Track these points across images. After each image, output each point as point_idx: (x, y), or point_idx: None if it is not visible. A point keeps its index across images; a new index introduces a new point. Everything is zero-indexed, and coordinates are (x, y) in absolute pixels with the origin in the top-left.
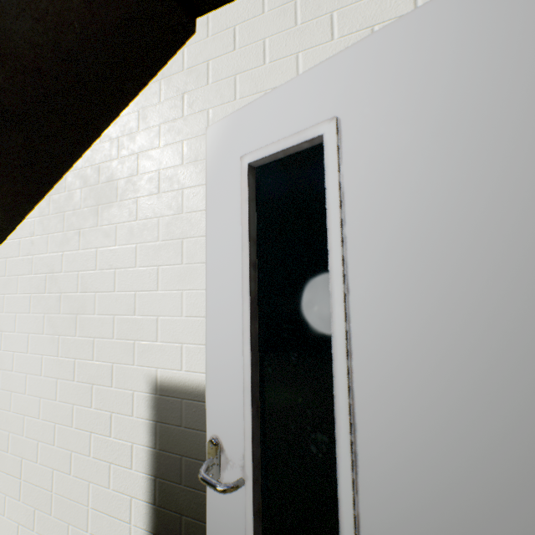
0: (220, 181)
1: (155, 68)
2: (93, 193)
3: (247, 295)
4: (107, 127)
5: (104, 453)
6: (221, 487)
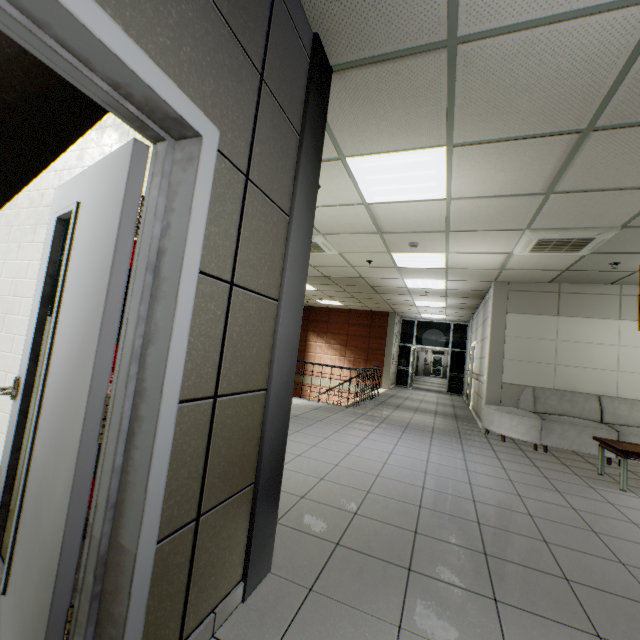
0: (52, 224)
1: (94, 120)
2: (36, 214)
3: (42, 292)
4: (55, 160)
5: (6, 428)
6: (1, 391)
